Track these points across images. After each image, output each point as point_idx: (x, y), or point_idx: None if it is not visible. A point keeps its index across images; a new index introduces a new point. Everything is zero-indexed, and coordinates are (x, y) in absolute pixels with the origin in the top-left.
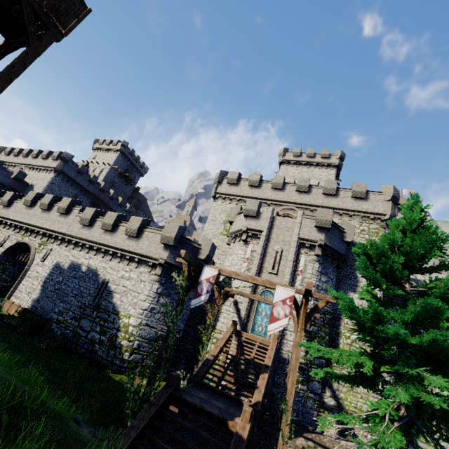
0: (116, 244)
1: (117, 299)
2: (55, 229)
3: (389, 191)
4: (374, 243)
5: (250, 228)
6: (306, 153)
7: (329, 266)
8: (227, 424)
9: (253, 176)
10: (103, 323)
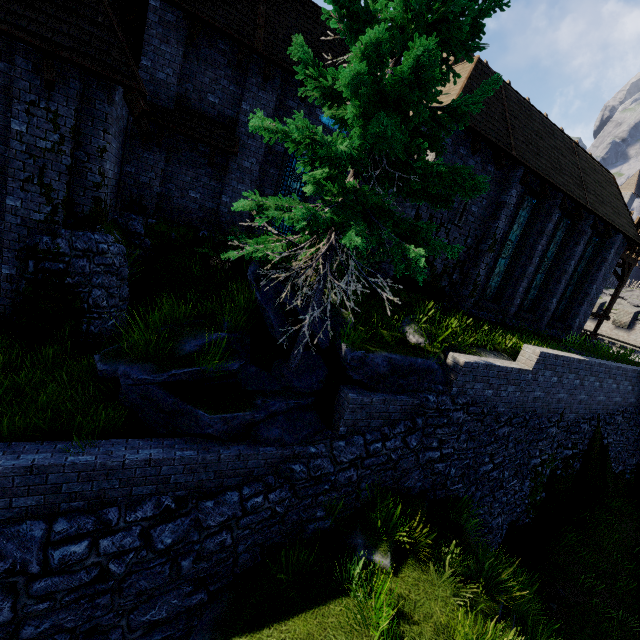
0: (600, 332)
1: None
2: None
3: None
4: None
5: None
6: None
7: None
8: None
9: None
10: None
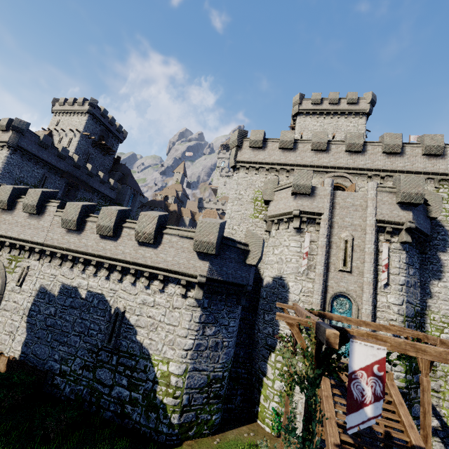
0: (124, 256)
1: (143, 337)
2: (26, 237)
3: None
4: None
5: (303, 211)
6: (329, 99)
7: (414, 253)
8: None
9: (285, 135)
10: (130, 373)
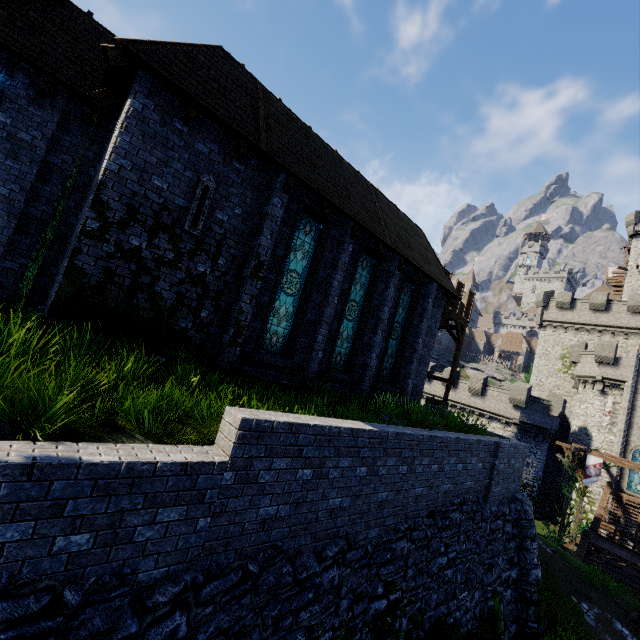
0: (461, 400)
1: None
2: None
3: None
4: None
5: (606, 377)
6: None
7: None
8: (639, 566)
9: (595, 297)
10: None
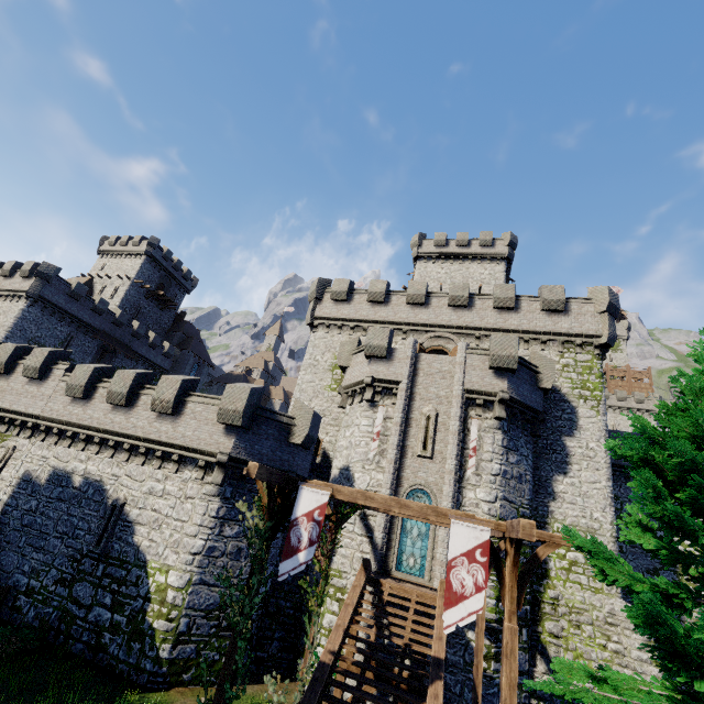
0: (135, 430)
1: (142, 537)
2: (19, 408)
3: (601, 297)
4: (647, 426)
5: (377, 378)
6: (456, 241)
7: (519, 434)
8: None
9: (375, 285)
10: (117, 588)
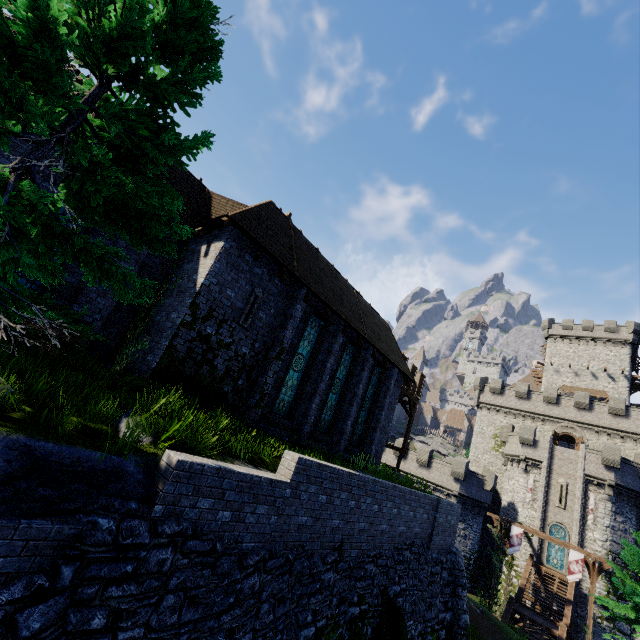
0: (409, 470)
1: None
2: None
3: None
4: (638, 536)
5: (528, 457)
6: (582, 327)
7: (624, 504)
8: (551, 630)
9: (519, 386)
10: None
